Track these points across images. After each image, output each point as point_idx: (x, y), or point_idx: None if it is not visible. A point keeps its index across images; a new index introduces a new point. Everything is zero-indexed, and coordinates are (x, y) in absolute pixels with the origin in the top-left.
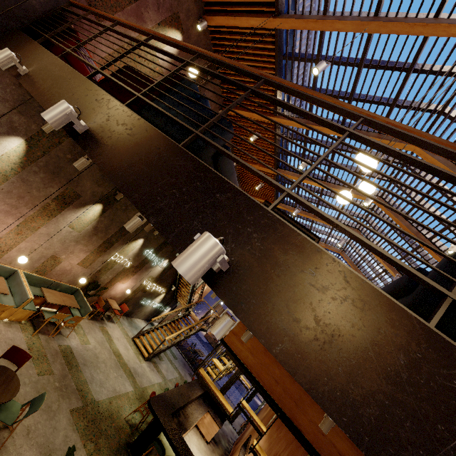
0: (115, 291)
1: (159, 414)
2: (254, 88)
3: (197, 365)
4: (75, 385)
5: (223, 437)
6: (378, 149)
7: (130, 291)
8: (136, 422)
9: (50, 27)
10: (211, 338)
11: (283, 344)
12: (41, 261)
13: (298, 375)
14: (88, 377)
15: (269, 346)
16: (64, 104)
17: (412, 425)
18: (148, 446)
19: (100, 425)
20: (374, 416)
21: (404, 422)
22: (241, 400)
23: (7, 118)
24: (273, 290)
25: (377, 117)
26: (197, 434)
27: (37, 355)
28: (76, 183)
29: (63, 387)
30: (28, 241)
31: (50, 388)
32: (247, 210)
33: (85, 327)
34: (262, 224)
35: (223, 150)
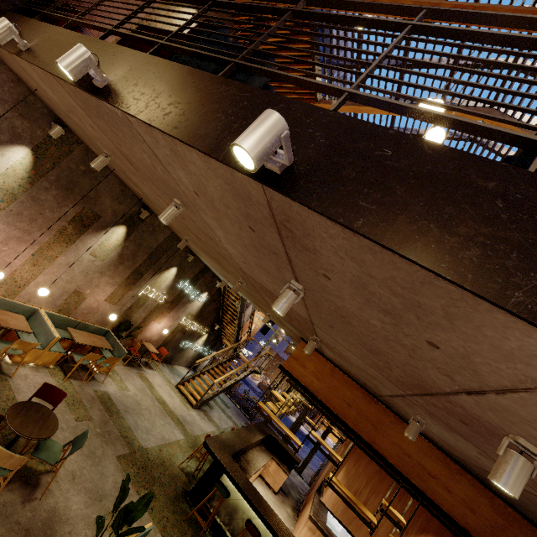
0: (150, 333)
1: (218, 454)
2: (294, 8)
3: (253, 414)
4: (119, 432)
5: (292, 488)
6: (447, 37)
7: (168, 332)
8: (192, 471)
9: (47, 3)
10: (266, 388)
11: (365, 218)
12: (63, 298)
13: (385, 240)
14: (132, 424)
15: (349, 223)
16: (81, 47)
17: (519, 254)
18: (209, 491)
19: (152, 472)
20: (475, 256)
21: (510, 254)
22: (310, 430)
23: (8, 123)
24: (346, 175)
25: (442, 4)
26: (263, 484)
27: (72, 401)
28: (94, 201)
29: (106, 433)
30: (46, 273)
31: (92, 434)
32: (305, 114)
33: (122, 373)
34: (324, 122)
35: (268, 70)
